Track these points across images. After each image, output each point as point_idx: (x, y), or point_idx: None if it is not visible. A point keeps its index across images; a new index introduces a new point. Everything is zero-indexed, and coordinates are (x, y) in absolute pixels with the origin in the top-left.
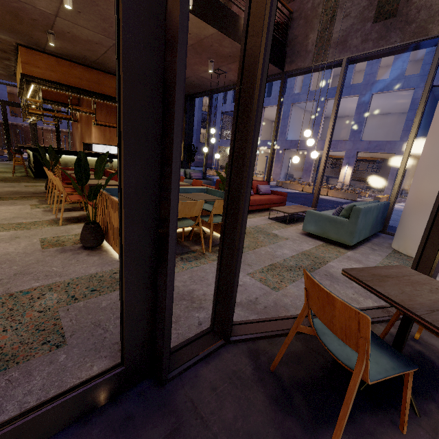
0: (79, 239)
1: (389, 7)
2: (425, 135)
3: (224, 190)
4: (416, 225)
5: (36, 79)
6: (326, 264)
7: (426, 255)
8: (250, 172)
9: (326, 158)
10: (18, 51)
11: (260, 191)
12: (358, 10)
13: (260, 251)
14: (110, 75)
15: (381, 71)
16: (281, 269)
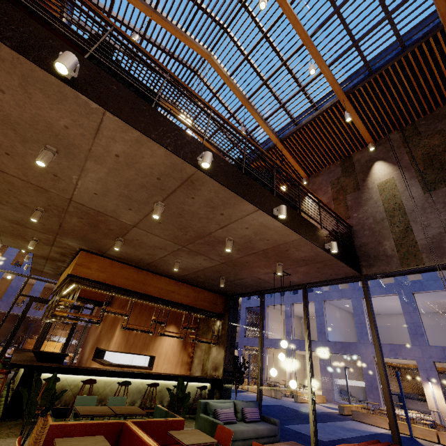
0: None
1: None
2: None
3: None
4: None
5: (81, 279)
6: None
7: None
8: None
9: None
10: (78, 254)
11: None
12: (439, 222)
13: None
14: (158, 275)
15: None
16: None
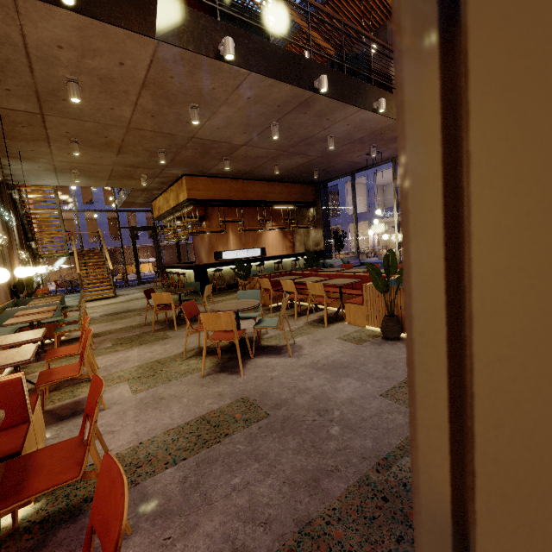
0: (384, 332)
1: None
2: None
3: None
4: None
5: (197, 201)
6: None
7: None
8: None
9: None
10: (181, 180)
11: None
12: None
13: None
14: (252, 181)
15: None
16: None
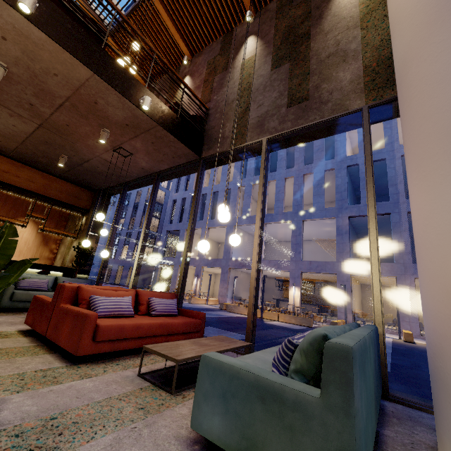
0: None
1: (300, 94)
2: (356, 258)
3: None
4: None
5: None
6: None
7: None
8: None
9: (260, 254)
10: None
11: (153, 309)
12: (270, 100)
13: None
14: None
15: (305, 207)
16: None
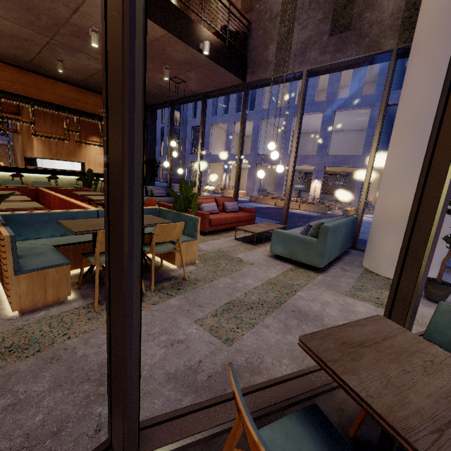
0: None
1: (344, 20)
2: (383, 150)
3: (178, 210)
4: (385, 242)
5: None
6: (294, 295)
7: (403, 287)
8: (135, 195)
9: (293, 172)
10: None
11: (226, 209)
12: (314, 23)
13: (219, 283)
14: (52, 79)
15: (341, 91)
16: (240, 308)
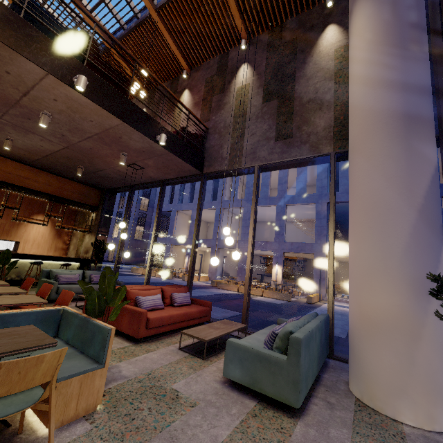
0: None
1: (286, 131)
2: None
3: (89, 313)
4: (374, 357)
5: None
6: None
7: None
8: None
9: (252, 259)
10: None
11: (175, 302)
12: (261, 131)
13: None
14: (2, 157)
15: (289, 190)
16: None
